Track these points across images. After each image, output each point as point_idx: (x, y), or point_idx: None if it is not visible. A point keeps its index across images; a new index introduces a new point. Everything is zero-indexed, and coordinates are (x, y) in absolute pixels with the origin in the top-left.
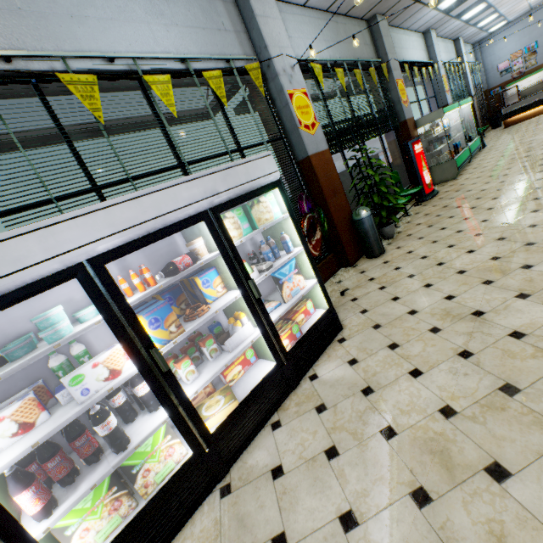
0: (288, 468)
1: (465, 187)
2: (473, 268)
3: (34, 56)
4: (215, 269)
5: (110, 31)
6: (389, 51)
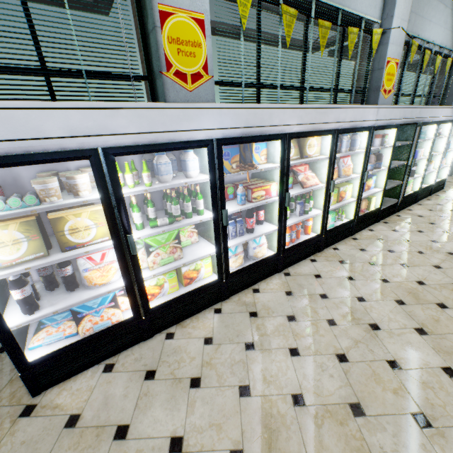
0: (443, 205)
1: None
2: None
3: (421, 39)
4: None
5: (432, 29)
6: None
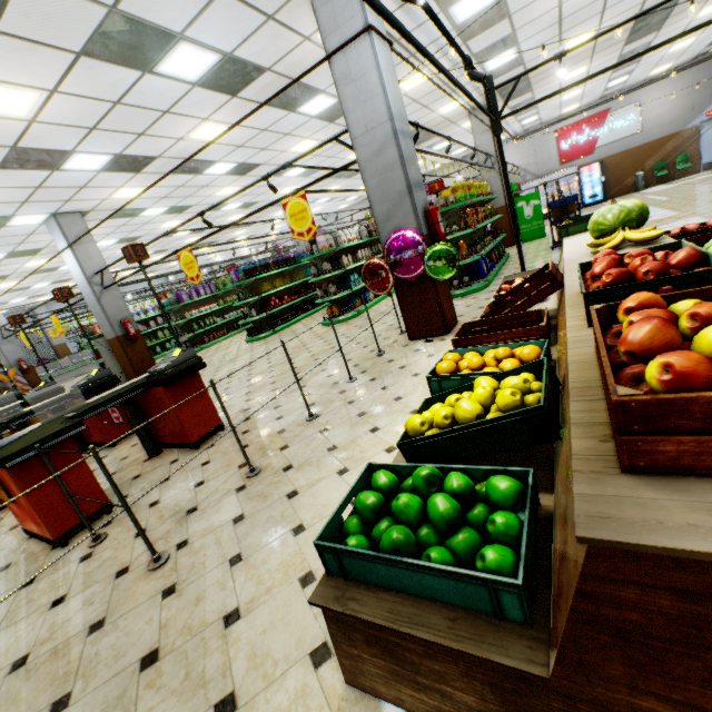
0: None
1: None
2: None
3: None
4: None
5: None
6: None
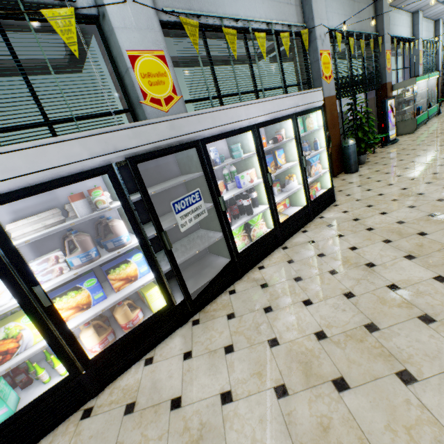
0: (318, 241)
1: (420, 139)
2: (420, 177)
3: (211, 16)
4: (283, 149)
5: (238, 2)
6: (385, 27)
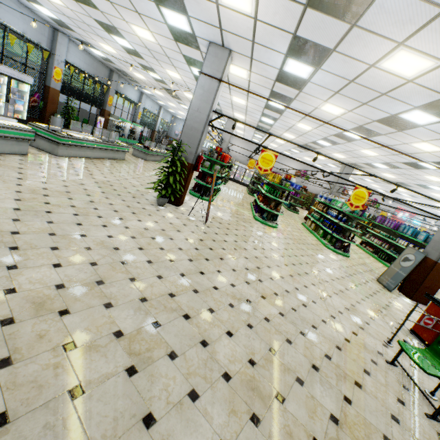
0: None
1: None
2: None
3: None
4: (1, 87)
5: (6, 14)
6: (113, 85)
